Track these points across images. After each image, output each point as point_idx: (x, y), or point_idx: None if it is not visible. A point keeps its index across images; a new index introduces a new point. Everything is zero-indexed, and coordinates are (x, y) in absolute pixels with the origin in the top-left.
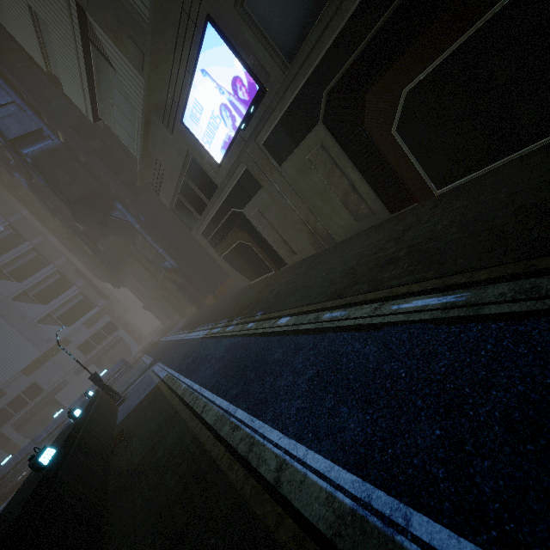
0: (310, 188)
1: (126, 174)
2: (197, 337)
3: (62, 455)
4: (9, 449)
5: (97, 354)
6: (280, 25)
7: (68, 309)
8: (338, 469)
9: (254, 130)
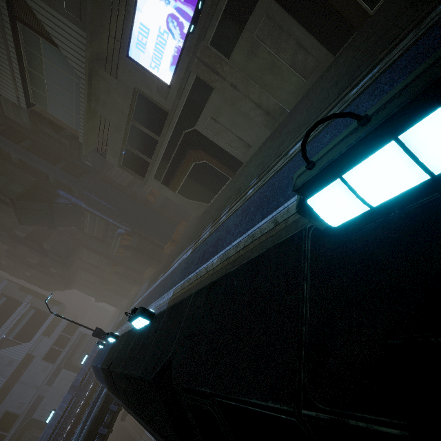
0: (259, 67)
1: (62, 162)
2: (182, 260)
3: None
4: None
5: (65, 358)
6: None
7: (23, 326)
8: None
9: (202, 29)
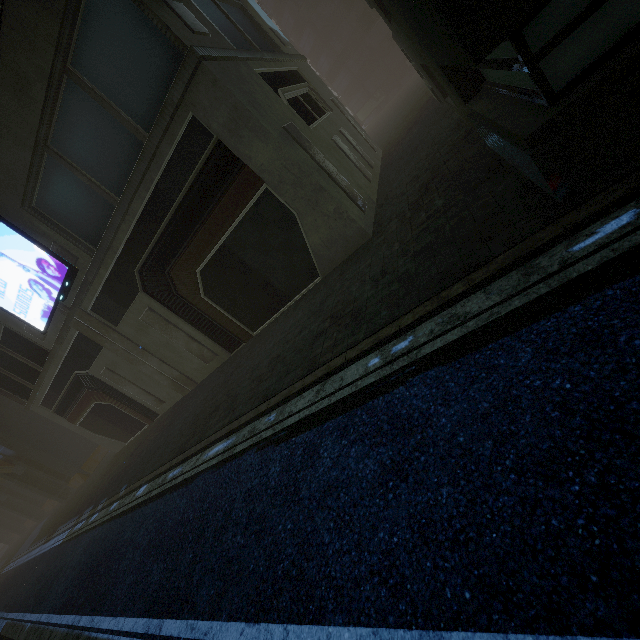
0: (154, 342)
1: None
2: (54, 545)
3: None
4: None
5: None
6: (76, 222)
7: None
8: (139, 621)
9: (76, 299)
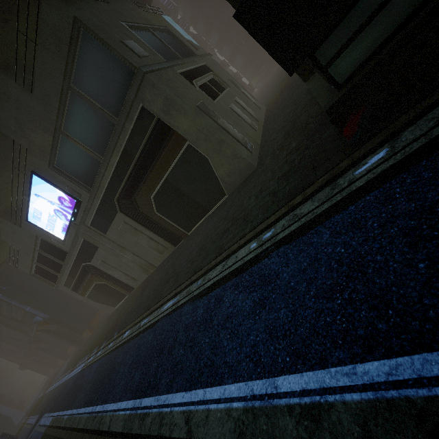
0: (128, 242)
1: None
2: (77, 372)
3: None
4: None
5: None
6: (79, 173)
7: None
8: (129, 402)
9: (81, 219)
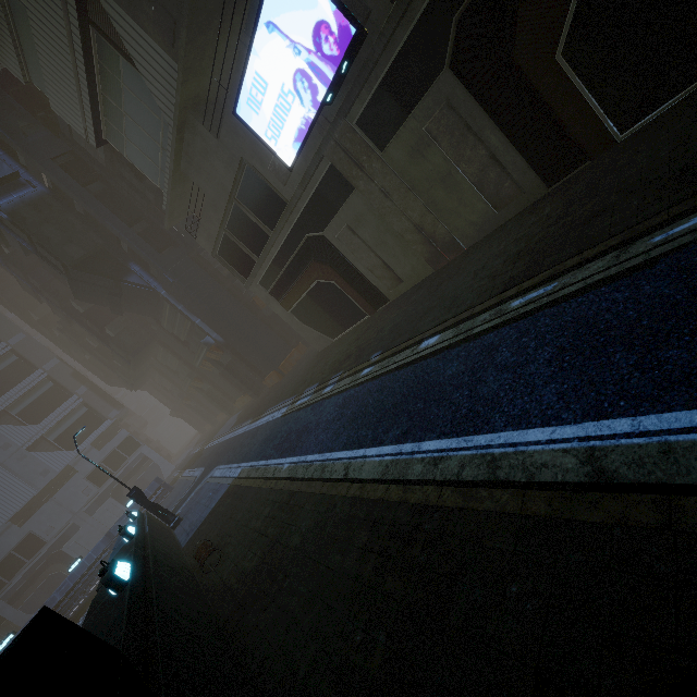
0: (427, 175)
1: (142, 224)
2: (272, 419)
3: (139, 573)
4: (3, 632)
5: (115, 483)
6: None
7: (68, 427)
8: None
9: (345, 101)
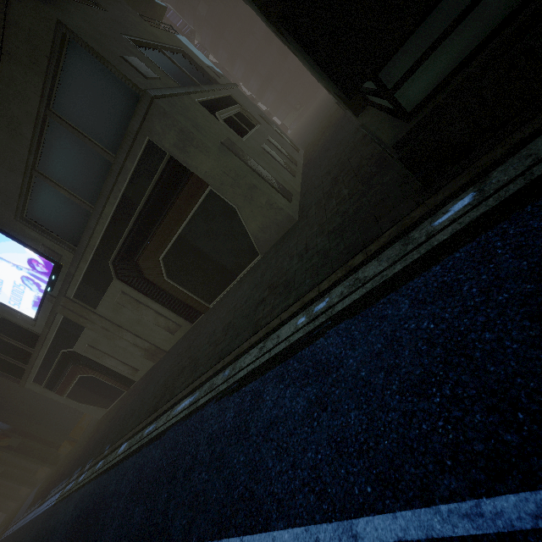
0: (127, 320)
1: None
2: (48, 507)
3: None
4: None
5: None
6: (60, 227)
7: None
8: None
9: (61, 289)
